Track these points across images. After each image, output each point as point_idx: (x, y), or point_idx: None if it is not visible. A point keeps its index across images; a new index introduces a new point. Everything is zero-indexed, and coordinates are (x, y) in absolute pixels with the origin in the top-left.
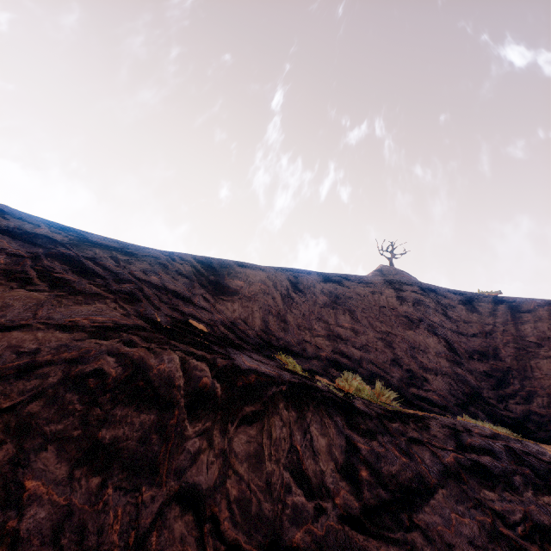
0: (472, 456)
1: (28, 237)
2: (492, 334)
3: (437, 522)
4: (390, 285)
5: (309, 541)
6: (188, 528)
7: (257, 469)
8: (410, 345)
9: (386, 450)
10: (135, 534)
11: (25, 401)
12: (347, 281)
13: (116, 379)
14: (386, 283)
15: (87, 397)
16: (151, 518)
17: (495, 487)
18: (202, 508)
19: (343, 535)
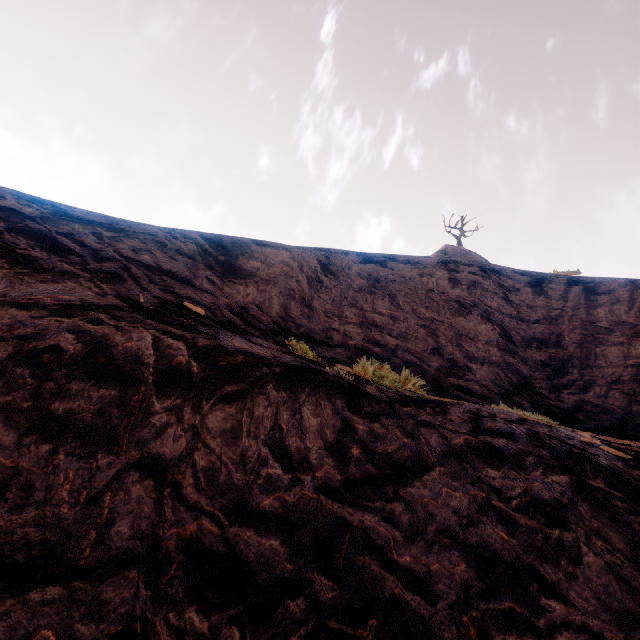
0: (486, 439)
1: None
2: (559, 320)
3: (425, 495)
4: (444, 266)
5: (277, 507)
6: (147, 491)
7: (232, 444)
8: (457, 333)
9: (387, 431)
10: (87, 493)
11: None
12: (392, 262)
13: (74, 355)
14: (439, 264)
15: (40, 372)
16: (107, 481)
17: (501, 467)
18: (164, 475)
19: (316, 502)
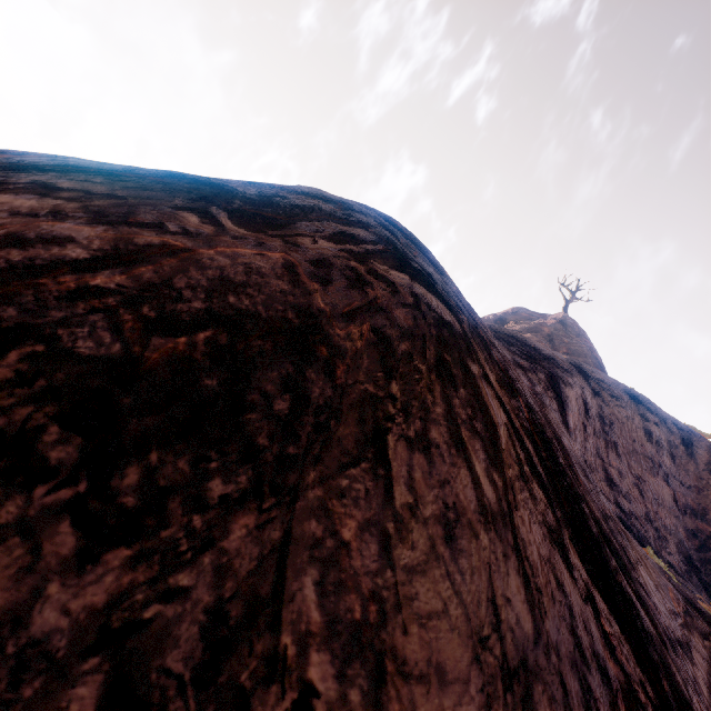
0: None
1: None
2: (704, 492)
3: None
4: (636, 407)
5: None
6: None
7: None
8: (653, 496)
9: None
10: None
11: None
12: (604, 393)
13: None
14: (632, 403)
15: None
16: None
17: None
18: None
19: None
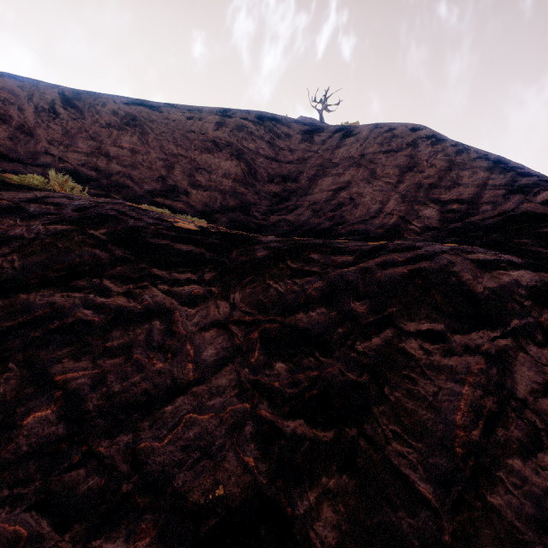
0: (27, 204)
1: None
2: (308, 160)
3: None
4: (222, 112)
5: None
6: None
7: None
8: (196, 166)
9: None
10: None
11: None
12: (168, 108)
13: None
14: (219, 111)
15: None
16: None
17: (5, 218)
18: None
19: None
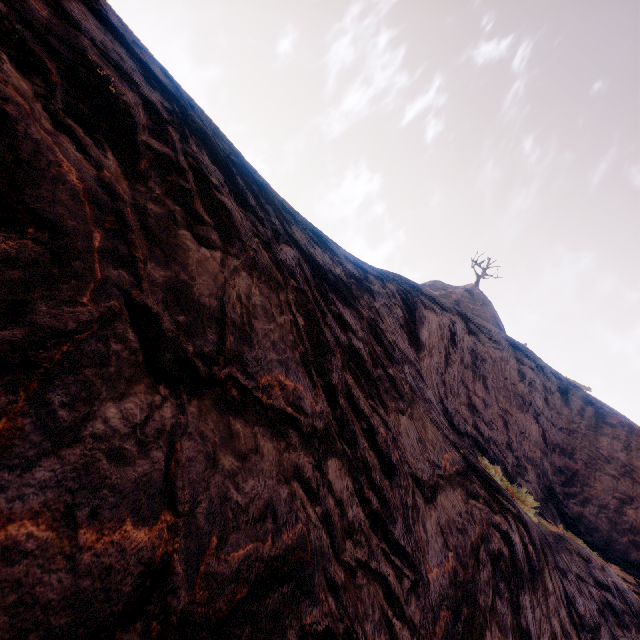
0: (603, 593)
1: (342, 289)
2: (574, 434)
3: None
4: (514, 352)
5: None
6: None
7: (550, 624)
8: (519, 429)
9: (574, 590)
10: None
11: (493, 597)
12: (481, 335)
13: (509, 560)
14: (510, 348)
15: (506, 583)
16: None
17: (619, 624)
18: None
19: None
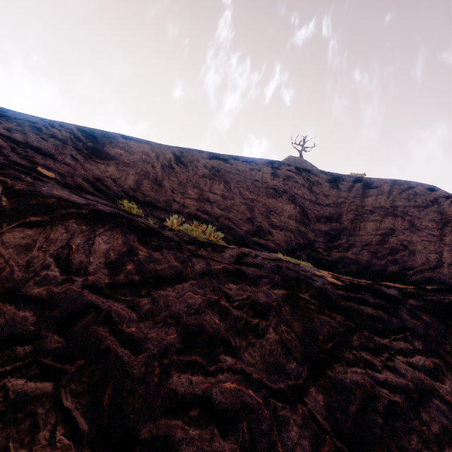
0: (240, 267)
1: None
2: (342, 204)
3: (171, 295)
4: (271, 164)
5: (43, 294)
6: None
7: (23, 254)
8: (268, 209)
9: (163, 258)
10: None
11: None
12: (233, 160)
13: None
14: (268, 163)
15: None
16: None
17: (241, 283)
18: None
19: (78, 293)
